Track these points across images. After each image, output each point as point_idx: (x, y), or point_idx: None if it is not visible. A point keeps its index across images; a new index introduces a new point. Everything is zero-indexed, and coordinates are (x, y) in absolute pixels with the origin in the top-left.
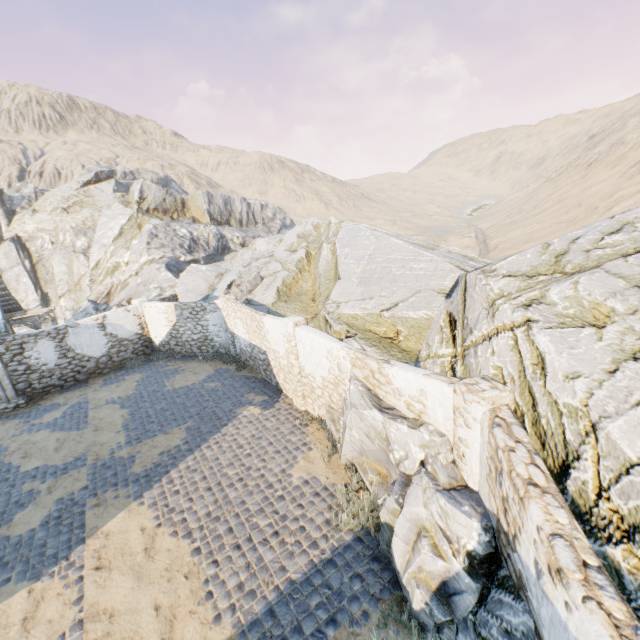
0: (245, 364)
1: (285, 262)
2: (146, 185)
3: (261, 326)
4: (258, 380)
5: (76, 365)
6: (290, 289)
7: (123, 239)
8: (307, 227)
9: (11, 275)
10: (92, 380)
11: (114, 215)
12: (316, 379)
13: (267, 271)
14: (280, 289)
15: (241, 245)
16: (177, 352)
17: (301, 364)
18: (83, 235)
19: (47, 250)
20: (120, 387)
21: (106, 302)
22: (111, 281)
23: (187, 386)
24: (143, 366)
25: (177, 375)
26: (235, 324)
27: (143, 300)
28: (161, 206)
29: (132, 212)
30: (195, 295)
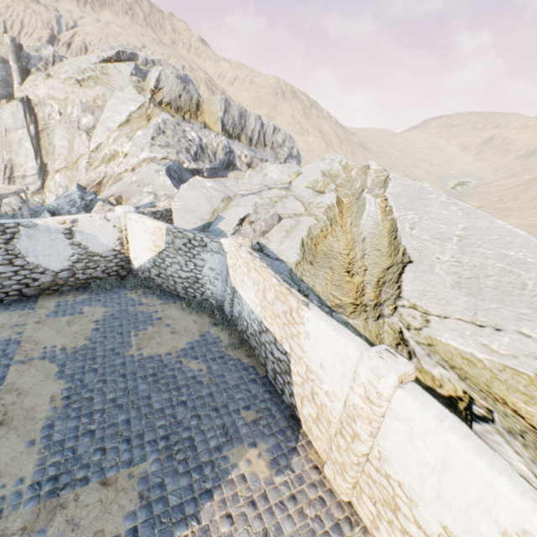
0: (241, 335)
1: (309, 203)
2: (164, 74)
3: (295, 318)
4: (260, 379)
5: (25, 276)
6: (316, 244)
7: (129, 127)
8: (334, 165)
9: (14, 136)
10: (42, 299)
11: (125, 99)
12: (419, 510)
13: (284, 209)
14: (305, 242)
15: (247, 165)
16: (157, 284)
17: (380, 448)
18: (90, 113)
19: (54, 120)
20: (71, 326)
21: (96, 191)
22: (105, 170)
23: (159, 357)
24: (111, 294)
25: (149, 327)
26: (242, 282)
27: (129, 209)
28: (175, 102)
29: (144, 100)
30: (194, 218)
